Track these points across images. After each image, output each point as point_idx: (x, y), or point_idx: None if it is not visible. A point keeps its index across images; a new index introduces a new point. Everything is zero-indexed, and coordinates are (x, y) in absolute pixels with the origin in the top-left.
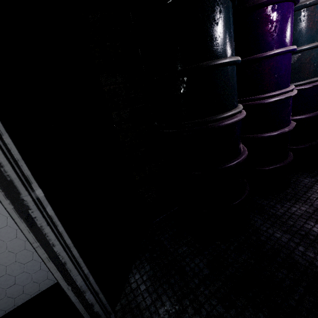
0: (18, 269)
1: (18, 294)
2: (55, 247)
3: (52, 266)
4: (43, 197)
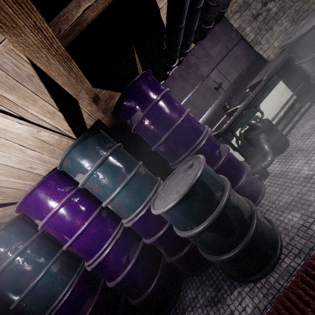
0: None
1: None
2: None
3: None
4: None
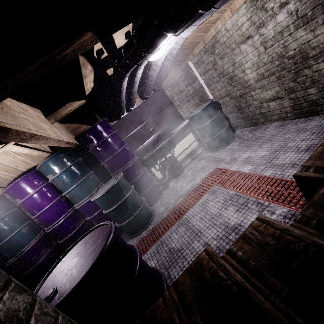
0: None
1: None
2: None
3: None
4: None
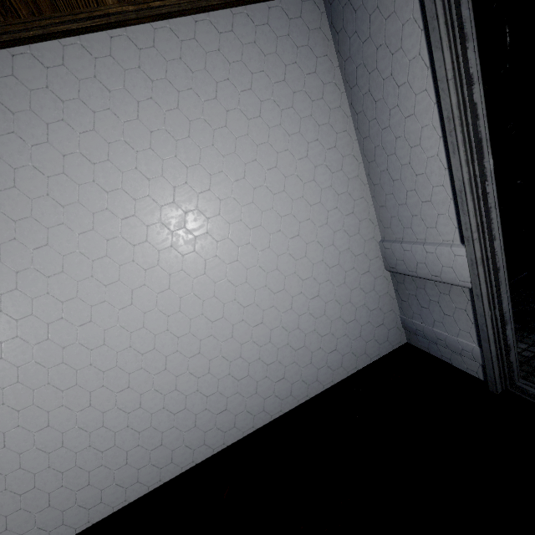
0: (340, 328)
1: (336, 366)
2: (495, 242)
3: (481, 273)
4: (492, 170)
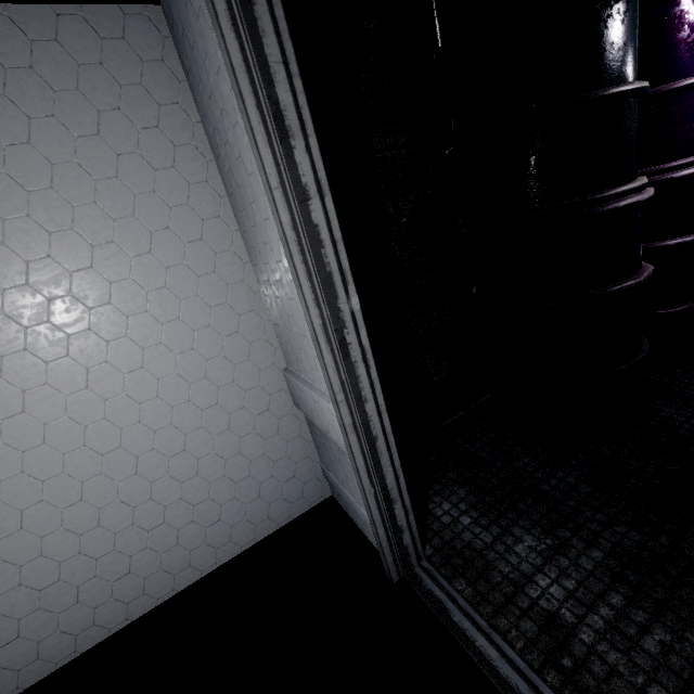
0: (226, 491)
1: (222, 541)
2: (368, 404)
3: (355, 443)
4: (359, 311)
